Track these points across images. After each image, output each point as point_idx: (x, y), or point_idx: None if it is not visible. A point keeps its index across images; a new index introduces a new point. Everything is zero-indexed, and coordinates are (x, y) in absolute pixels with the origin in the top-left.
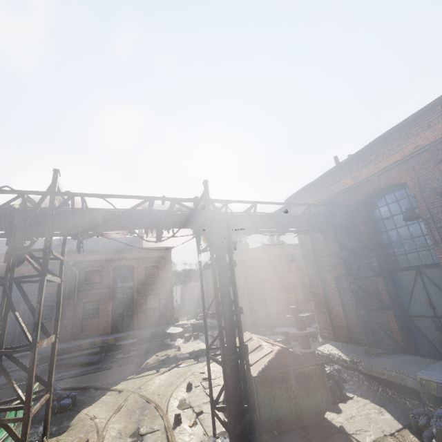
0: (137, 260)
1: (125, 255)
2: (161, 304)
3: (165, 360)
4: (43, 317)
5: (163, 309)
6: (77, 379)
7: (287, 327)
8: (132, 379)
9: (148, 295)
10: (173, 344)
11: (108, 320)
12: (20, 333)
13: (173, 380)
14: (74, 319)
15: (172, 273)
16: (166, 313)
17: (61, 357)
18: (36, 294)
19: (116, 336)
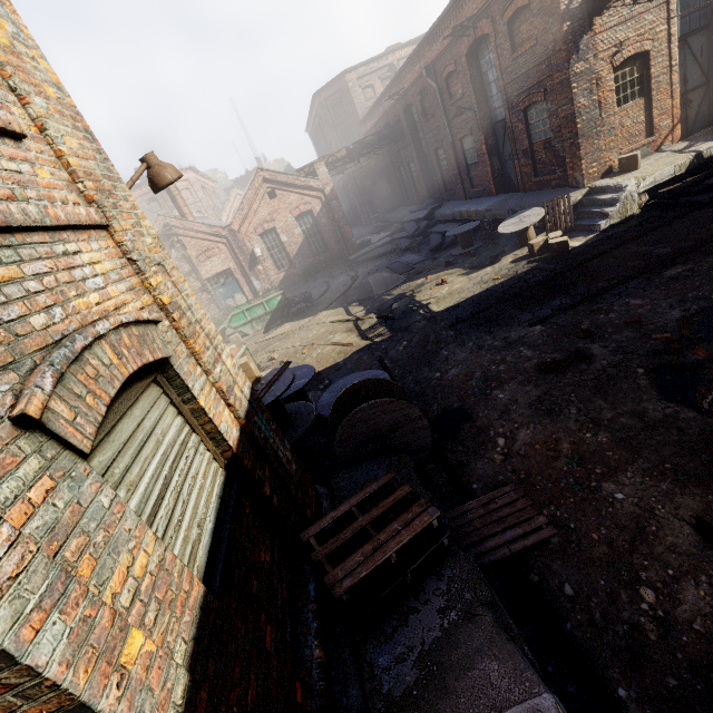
0: (488, 9)
1: (467, 12)
2: (552, 133)
3: (397, 297)
4: (444, 163)
5: (557, 146)
6: (380, 276)
7: (394, 397)
8: (344, 309)
9: (530, 107)
10: (507, 254)
11: (488, 172)
12: (438, 183)
13: (310, 339)
14: (460, 168)
15: (559, 14)
16: (564, 157)
17: (435, 229)
18: (429, 132)
19: (476, 209)
